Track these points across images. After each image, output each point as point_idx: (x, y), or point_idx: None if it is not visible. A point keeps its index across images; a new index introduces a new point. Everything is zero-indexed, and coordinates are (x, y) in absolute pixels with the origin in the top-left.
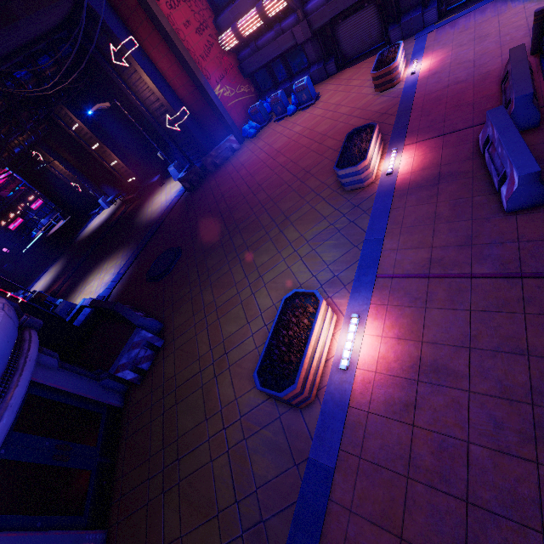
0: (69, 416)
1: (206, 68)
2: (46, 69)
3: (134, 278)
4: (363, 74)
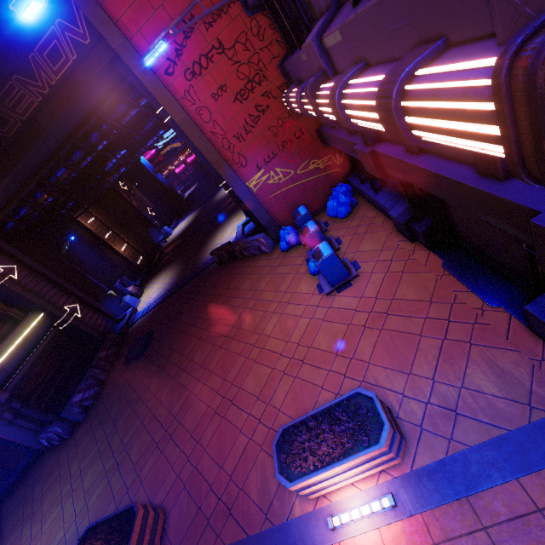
0: (5, 452)
1: (243, 151)
2: (127, 112)
3: (140, 329)
4: (394, 340)
